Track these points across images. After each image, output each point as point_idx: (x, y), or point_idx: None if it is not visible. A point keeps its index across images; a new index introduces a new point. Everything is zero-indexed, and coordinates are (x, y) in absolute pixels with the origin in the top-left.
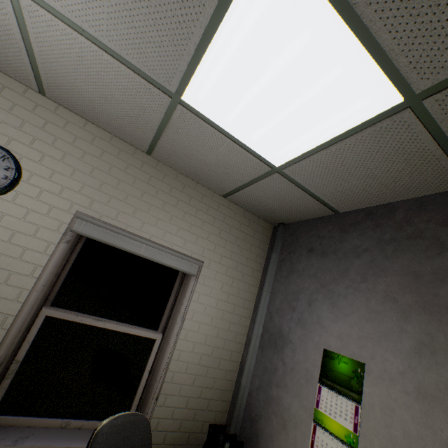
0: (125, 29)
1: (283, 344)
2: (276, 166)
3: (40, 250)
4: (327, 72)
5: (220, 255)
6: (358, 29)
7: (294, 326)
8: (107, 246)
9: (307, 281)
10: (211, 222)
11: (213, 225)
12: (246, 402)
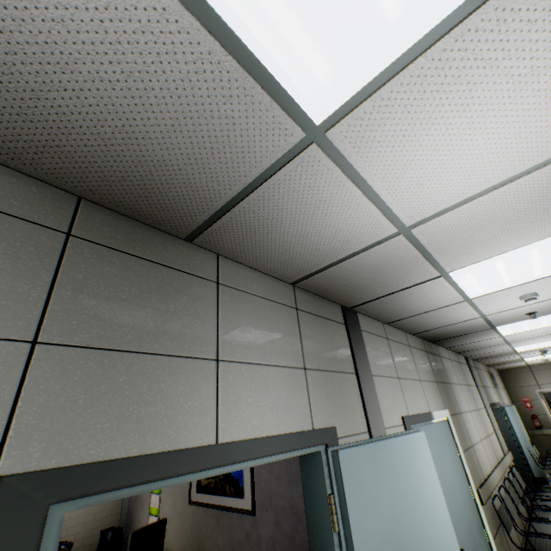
0: None
1: None
2: None
3: None
4: None
5: None
6: None
7: None
8: None
9: None
10: None
11: None
12: (128, 506)
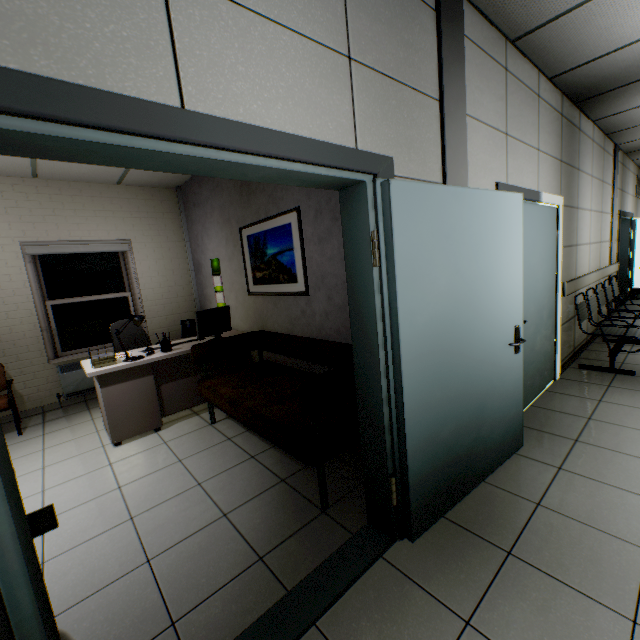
0: None
1: (201, 267)
2: None
3: (19, 273)
4: None
5: (142, 230)
6: None
7: (202, 256)
8: (56, 256)
9: (199, 227)
10: (120, 209)
11: (123, 211)
12: (200, 306)
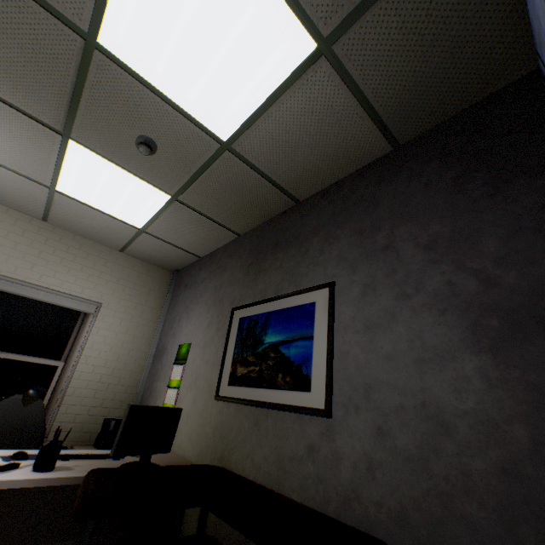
0: (8, 157)
1: (164, 353)
2: (141, 228)
3: None
4: (128, 184)
5: (120, 298)
6: (129, 171)
7: (170, 339)
8: (8, 296)
9: (181, 307)
10: (109, 272)
11: (111, 275)
12: (140, 403)
